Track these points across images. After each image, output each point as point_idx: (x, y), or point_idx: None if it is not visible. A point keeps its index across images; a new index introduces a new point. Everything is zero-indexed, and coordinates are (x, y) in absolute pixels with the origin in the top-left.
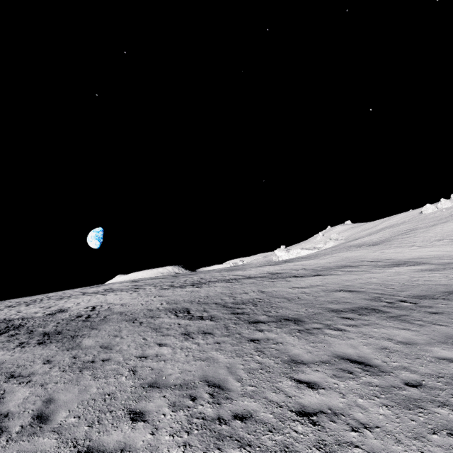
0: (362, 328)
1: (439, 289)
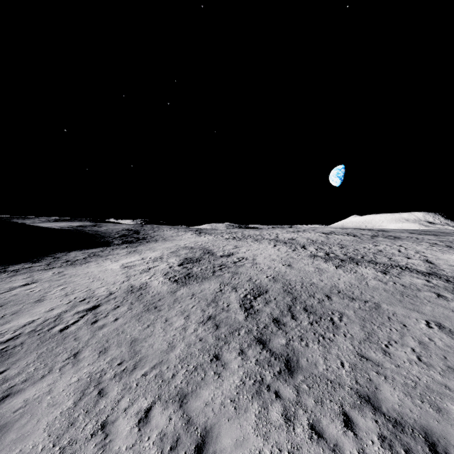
0: (315, 447)
1: None
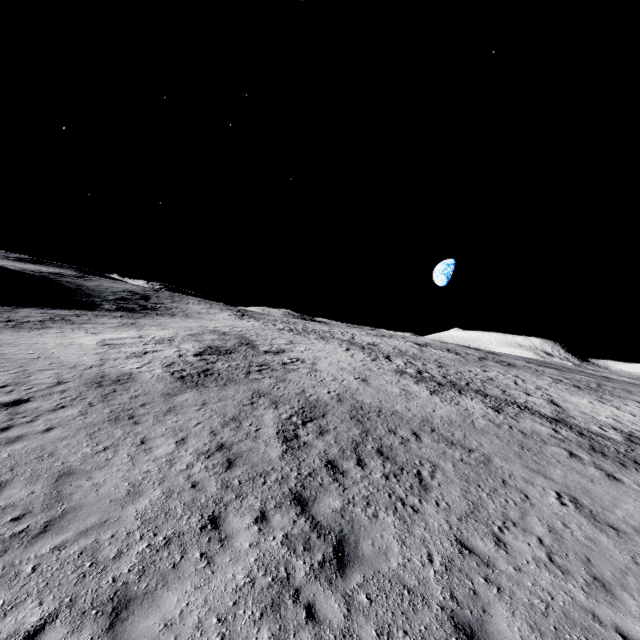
0: None
1: None
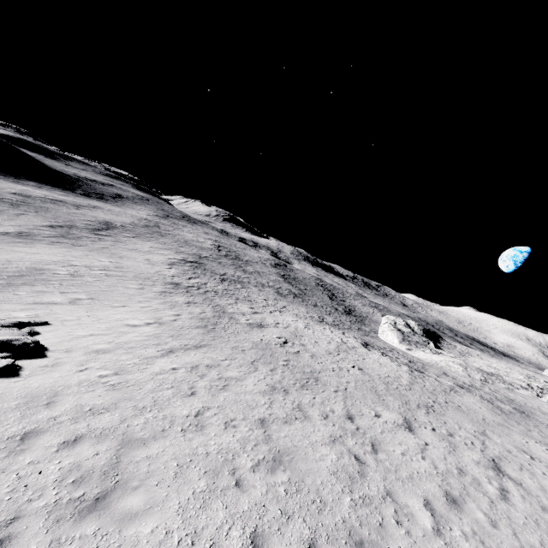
0: None
1: None
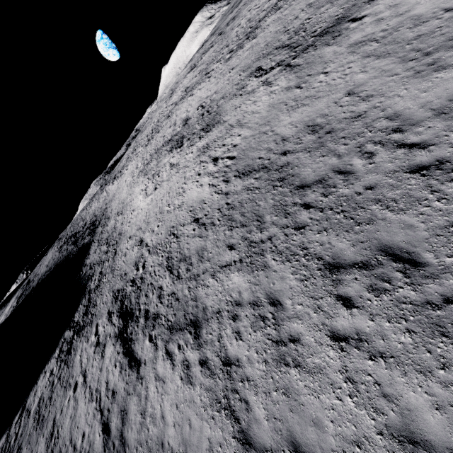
0: (377, 6)
1: None
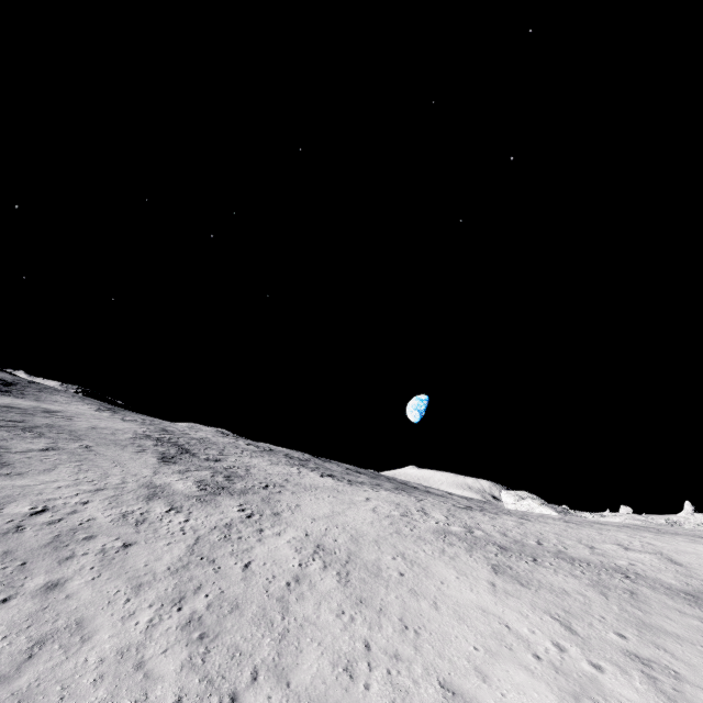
0: None
1: (26, 465)
